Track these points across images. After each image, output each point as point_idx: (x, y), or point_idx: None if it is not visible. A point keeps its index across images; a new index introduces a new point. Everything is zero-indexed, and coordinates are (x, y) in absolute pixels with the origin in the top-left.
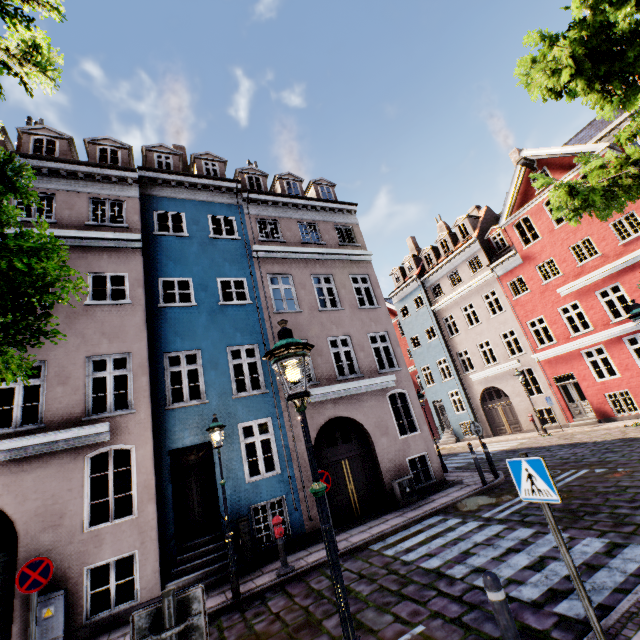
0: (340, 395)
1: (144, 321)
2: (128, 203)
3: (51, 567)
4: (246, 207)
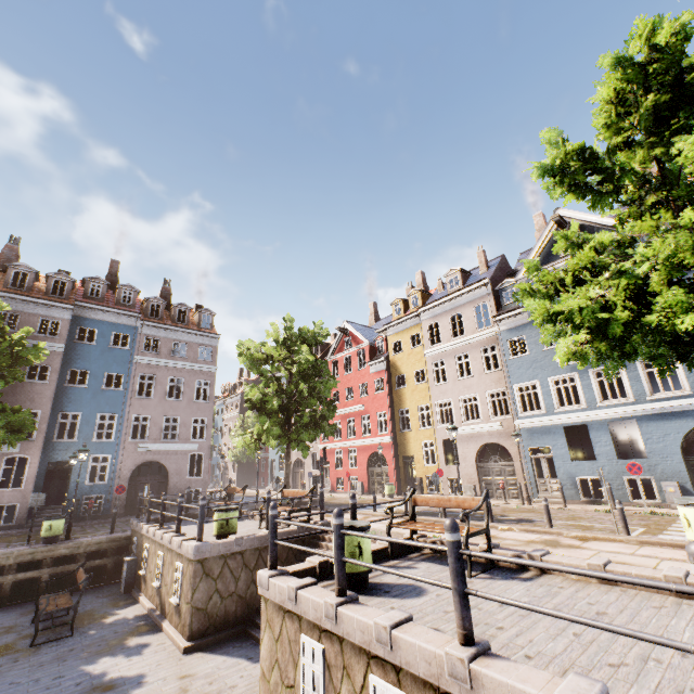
0: (159, 450)
1: (54, 394)
2: (63, 323)
3: None
4: (141, 329)
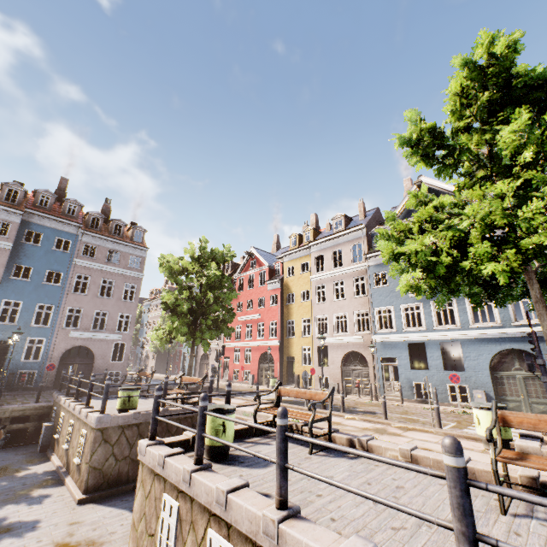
0: (88, 337)
1: None
2: (13, 225)
3: None
4: (81, 237)
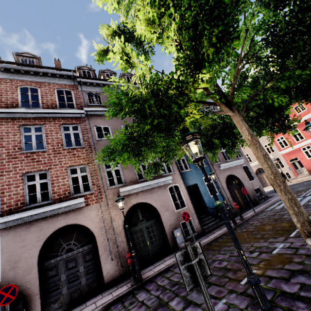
0: (229, 167)
1: None
2: None
3: (188, 214)
4: None
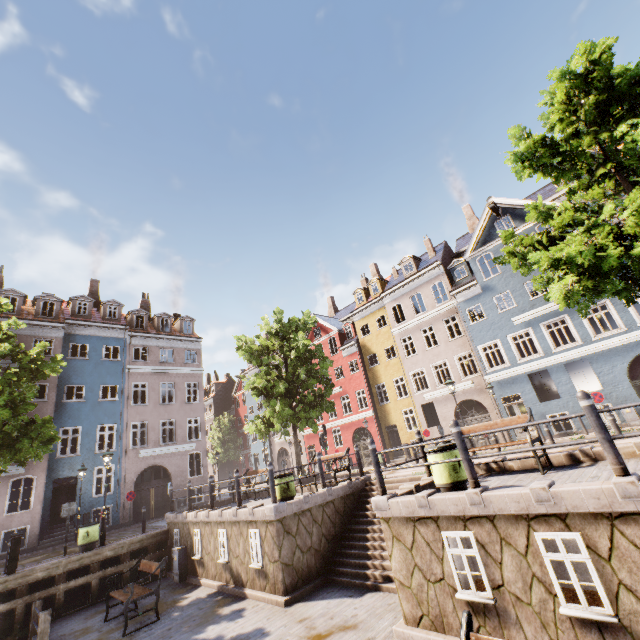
0: (159, 453)
1: (53, 411)
2: (56, 341)
3: None
4: (129, 340)
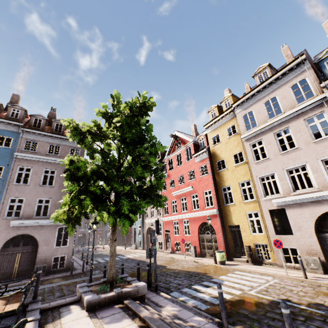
0: (30, 225)
1: None
2: None
3: None
4: (22, 134)
